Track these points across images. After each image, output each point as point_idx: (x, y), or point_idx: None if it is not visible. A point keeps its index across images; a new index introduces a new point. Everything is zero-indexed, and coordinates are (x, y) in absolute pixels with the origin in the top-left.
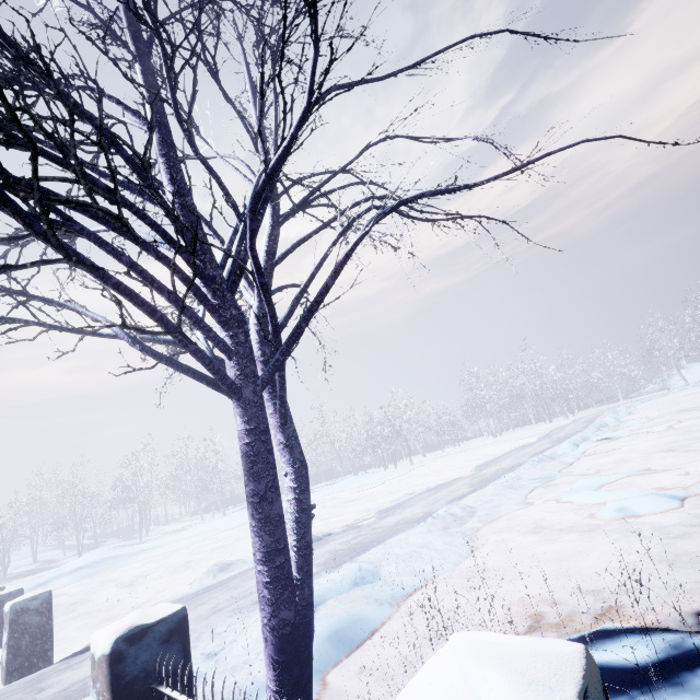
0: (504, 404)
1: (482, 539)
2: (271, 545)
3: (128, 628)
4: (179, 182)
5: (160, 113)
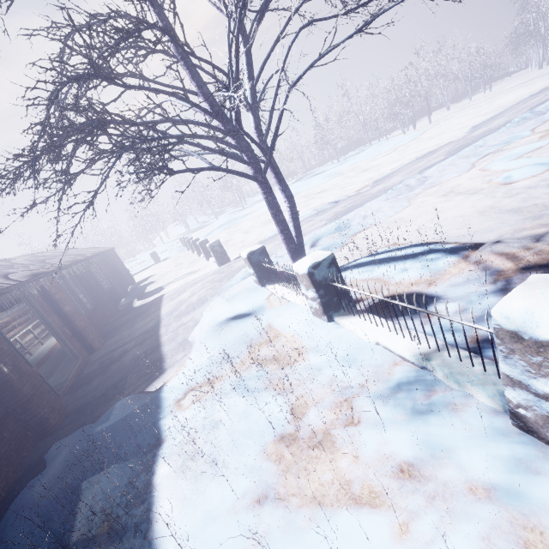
0: None
1: (416, 201)
2: (282, 228)
3: (249, 252)
4: (196, 77)
5: (164, 20)
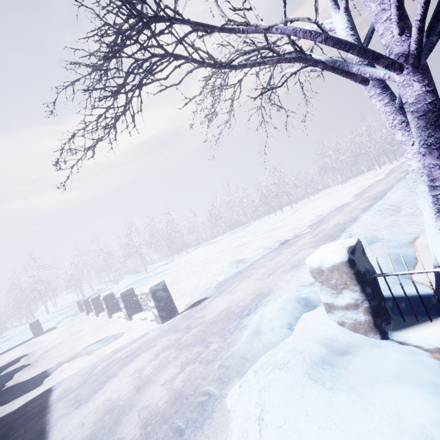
0: (348, 162)
1: None
2: None
3: (346, 248)
4: None
5: None
